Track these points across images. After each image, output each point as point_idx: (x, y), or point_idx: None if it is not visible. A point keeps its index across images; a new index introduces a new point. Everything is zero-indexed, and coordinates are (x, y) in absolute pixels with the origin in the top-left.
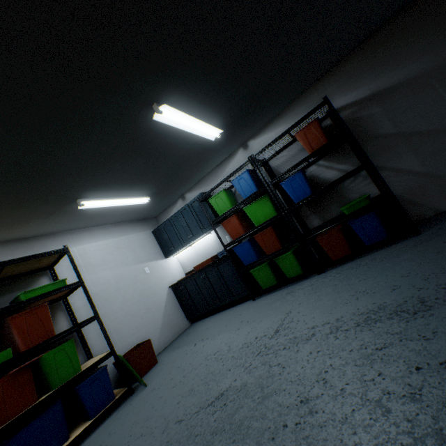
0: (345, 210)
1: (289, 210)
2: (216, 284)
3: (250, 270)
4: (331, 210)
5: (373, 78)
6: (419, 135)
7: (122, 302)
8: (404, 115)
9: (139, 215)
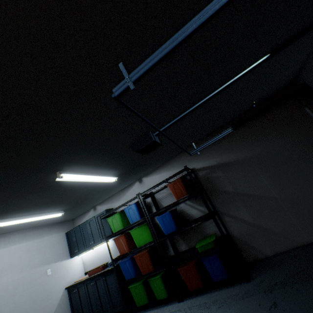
0: (198, 248)
1: (160, 239)
2: (102, 293)
3: (129, 286)
4: (194, 239)
5: (218, 155)
6: (247, 196)
7: (12, 309)
8: (238, 181)
9: (57, 220)
